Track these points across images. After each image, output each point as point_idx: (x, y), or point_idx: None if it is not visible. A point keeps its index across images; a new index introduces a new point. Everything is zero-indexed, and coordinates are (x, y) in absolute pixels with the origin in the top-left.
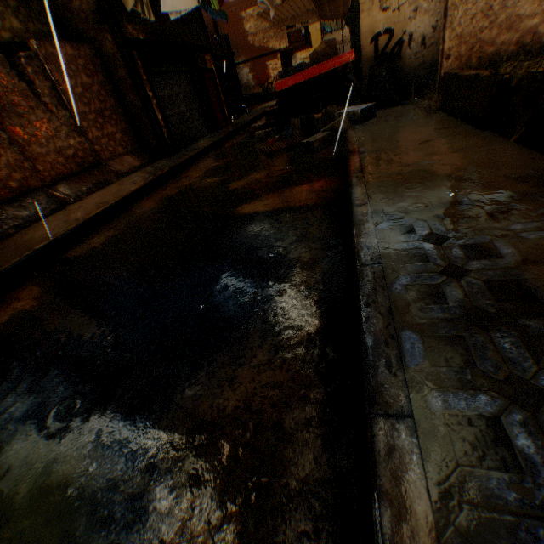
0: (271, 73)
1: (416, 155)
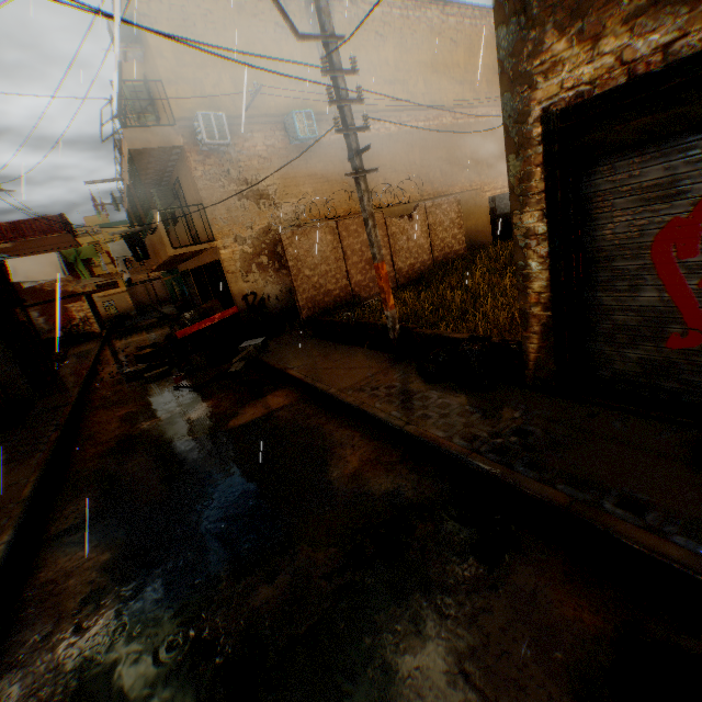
0: (77, 314)
1: (329, 362)
